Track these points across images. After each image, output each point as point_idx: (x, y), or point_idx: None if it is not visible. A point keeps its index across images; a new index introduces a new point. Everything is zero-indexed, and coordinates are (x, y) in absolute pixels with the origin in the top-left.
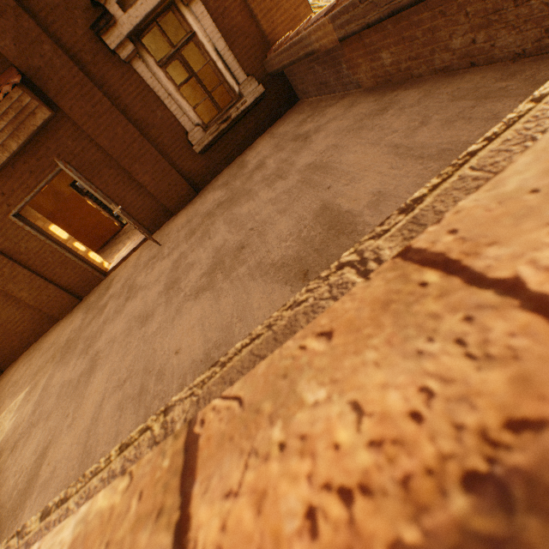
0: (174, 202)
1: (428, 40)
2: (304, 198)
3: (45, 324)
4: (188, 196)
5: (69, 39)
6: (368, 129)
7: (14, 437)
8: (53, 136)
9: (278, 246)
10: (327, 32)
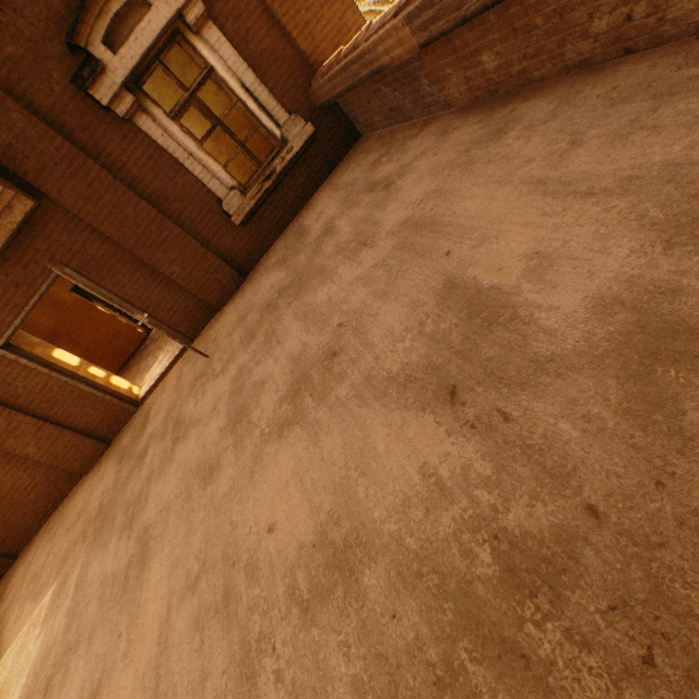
0: (216, 295)
1: (554, 27)
2: (411, 272)
3: (66, 484)
4: (233, 283)
5: (44, 101)
6: (483, 162)
7: (45, 671)
8: (41, 233)
9: (391, 349)
10: (401, 38)
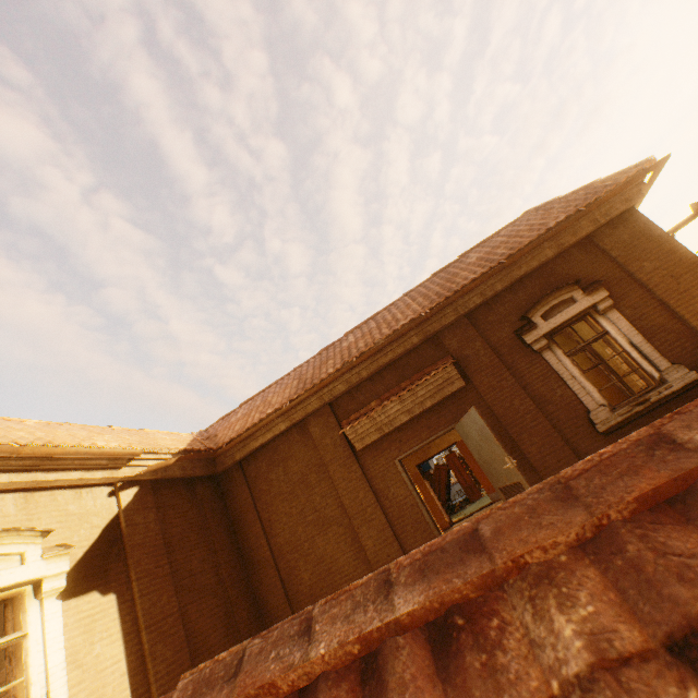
0: None
1: None
2: None
3: None
4: None
5: (494, 339)
6: None
7: None
8: (456, 401)
9: None
10: None
